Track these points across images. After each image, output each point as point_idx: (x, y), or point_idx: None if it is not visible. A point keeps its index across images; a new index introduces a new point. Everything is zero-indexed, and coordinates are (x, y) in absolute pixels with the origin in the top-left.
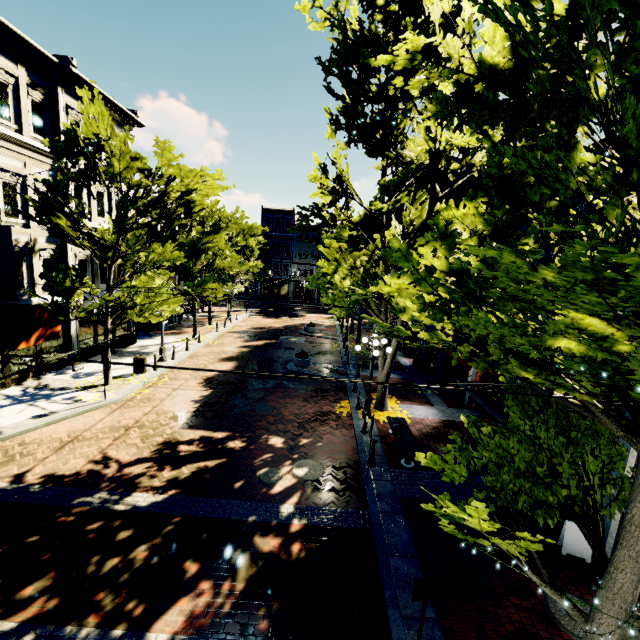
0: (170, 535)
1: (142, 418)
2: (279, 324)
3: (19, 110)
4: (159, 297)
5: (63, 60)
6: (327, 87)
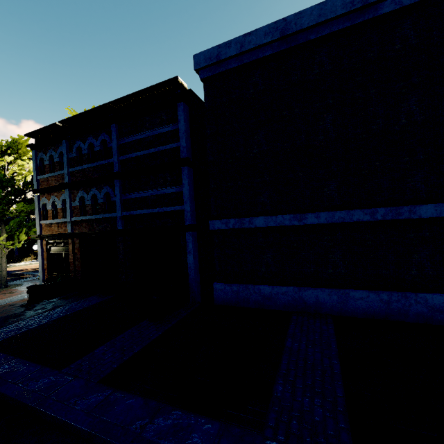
0: (13, 275)
1: None
2: None
3: None
4: None
5: None
6: None
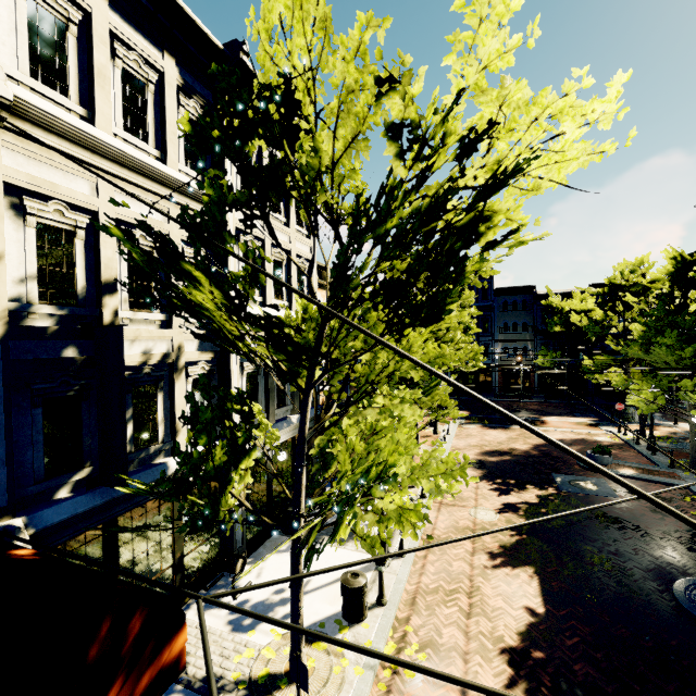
0: None
1: None
2: (521, 442)
3: (163, 126)
4: None
5: (230, 48)
6: None
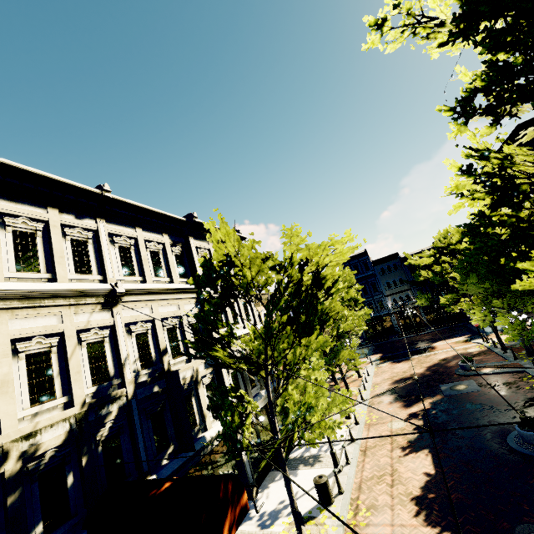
0: None
1: None
2: (418, 367)
3: (168, 266)
4: (321, 397)
5: (188, 217)
6: (490, 43)
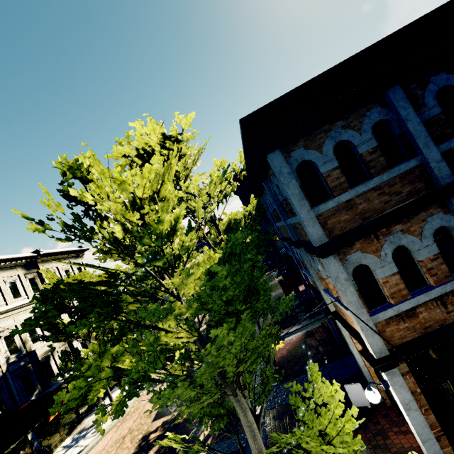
0: None
1: (132, 425)
2: None
3: (24, 288)
4: None
5: (36, 252)
6: None
